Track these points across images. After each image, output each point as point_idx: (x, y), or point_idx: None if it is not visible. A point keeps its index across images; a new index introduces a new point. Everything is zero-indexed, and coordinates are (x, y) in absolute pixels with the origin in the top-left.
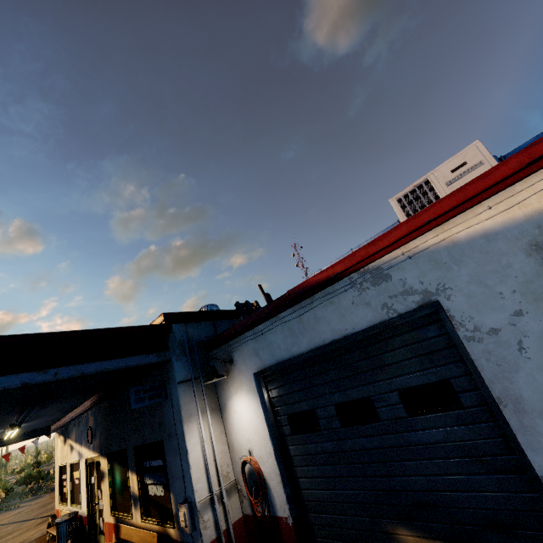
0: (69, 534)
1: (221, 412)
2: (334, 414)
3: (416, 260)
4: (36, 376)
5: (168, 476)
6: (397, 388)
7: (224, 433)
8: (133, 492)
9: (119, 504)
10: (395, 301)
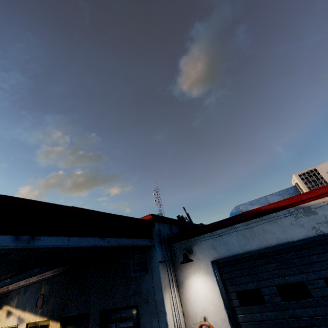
0: None
1: (178, 288)
2: (276, 292)
3: None
4: (100, 241)
5: None
6: (323, 276)
7: (180, 303)
8: None
9: None
10: (321, 226)
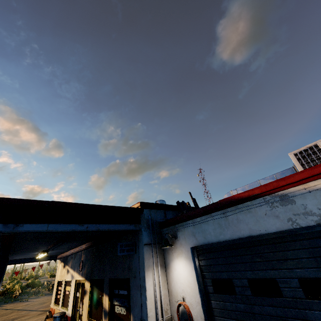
0: None
1: (166, 268)
2: (247, 285)
3: (314, 193)
4: (78, 226)
5: (130, 302)
6: (297, 276)
7: (166, 282)
8: (104, 308)
9: (93, 313)
10: (298, 218)
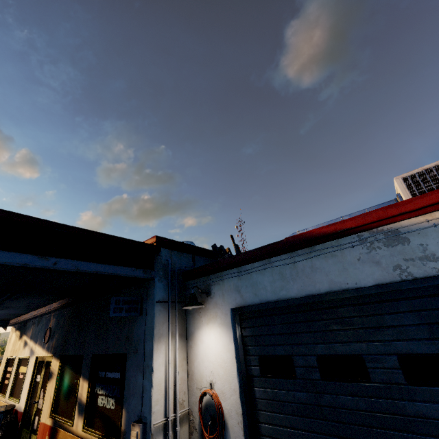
0: (2, 426)
1: (187, 340)
2: (315, 365)
3: None
4: (37, 260)
5: (124, 391)
6: (397, 351)
7: (186, 360)
8: (80, 399)
9: (60, 407)
10: (411, 265)
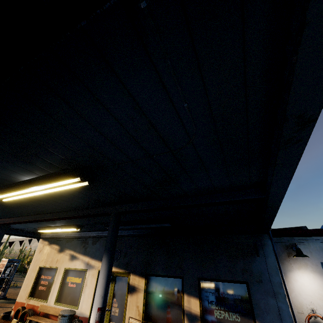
0: None
1: None
2: None
3: None
4: None
5: (253, 308)
6: None
7: None
8: (189, 311)
9: (155, 316)
10: None
